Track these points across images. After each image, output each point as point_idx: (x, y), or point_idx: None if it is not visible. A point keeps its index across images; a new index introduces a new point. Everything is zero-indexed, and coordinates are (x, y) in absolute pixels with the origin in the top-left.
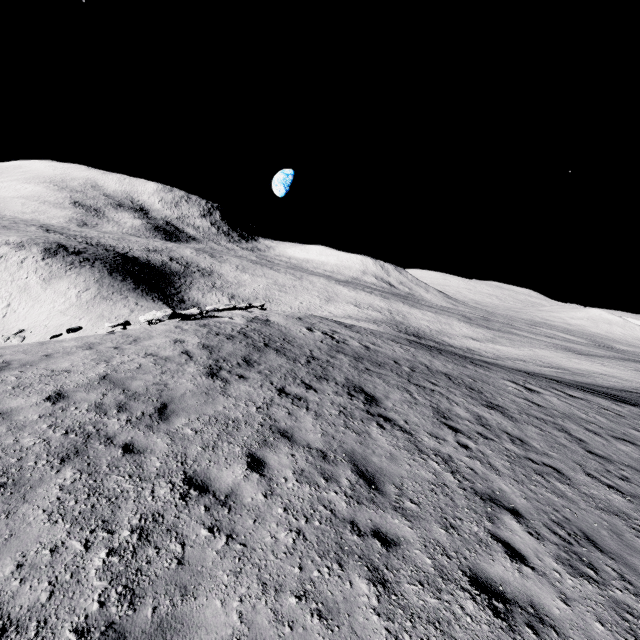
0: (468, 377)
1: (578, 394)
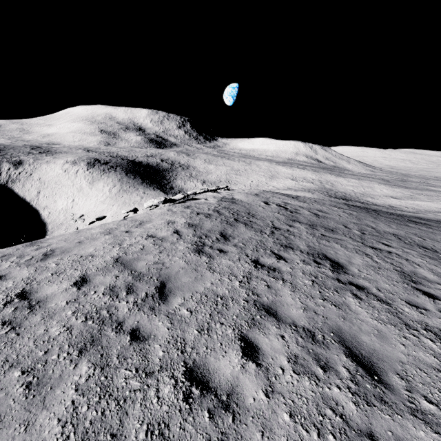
0: (415, 236)
1: None
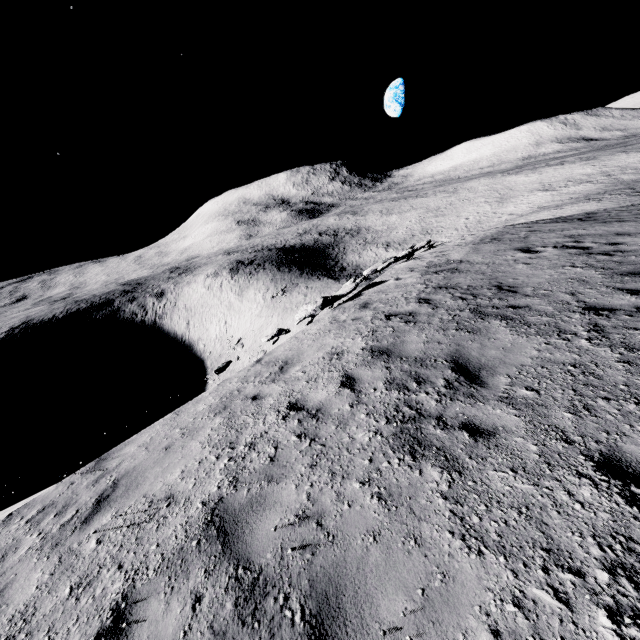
0: None
1: None
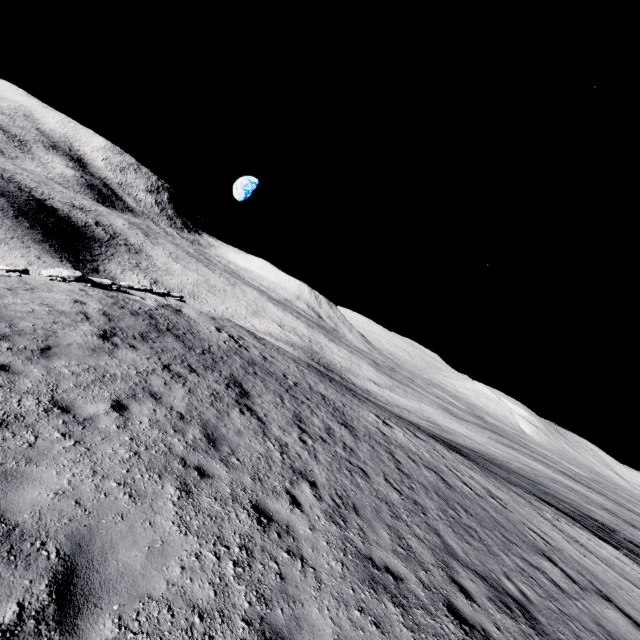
0: (341, 402)
1: (424, 437)
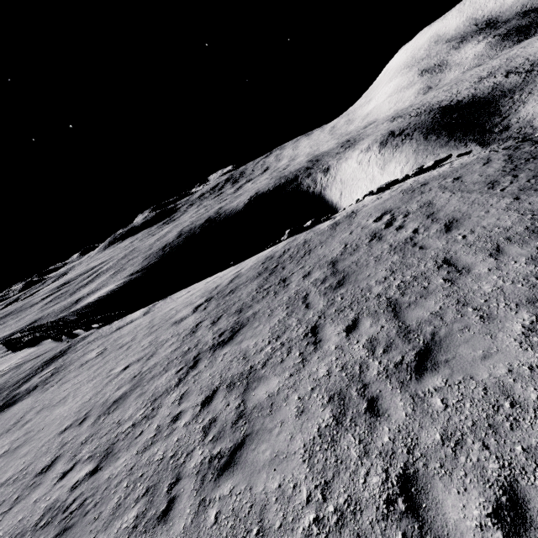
0: (537, 315)
1: None
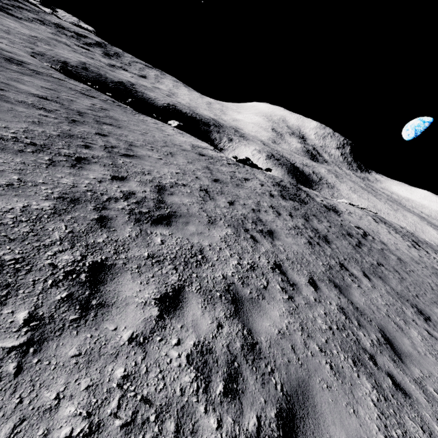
0: None
1: None
